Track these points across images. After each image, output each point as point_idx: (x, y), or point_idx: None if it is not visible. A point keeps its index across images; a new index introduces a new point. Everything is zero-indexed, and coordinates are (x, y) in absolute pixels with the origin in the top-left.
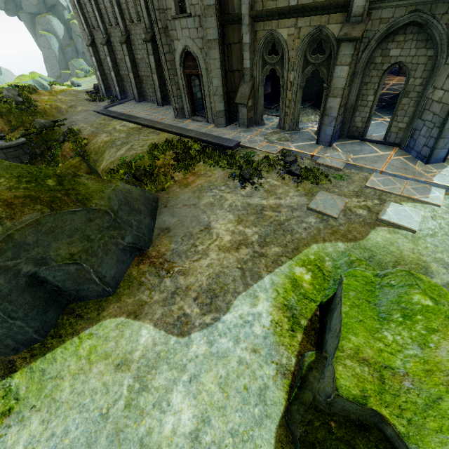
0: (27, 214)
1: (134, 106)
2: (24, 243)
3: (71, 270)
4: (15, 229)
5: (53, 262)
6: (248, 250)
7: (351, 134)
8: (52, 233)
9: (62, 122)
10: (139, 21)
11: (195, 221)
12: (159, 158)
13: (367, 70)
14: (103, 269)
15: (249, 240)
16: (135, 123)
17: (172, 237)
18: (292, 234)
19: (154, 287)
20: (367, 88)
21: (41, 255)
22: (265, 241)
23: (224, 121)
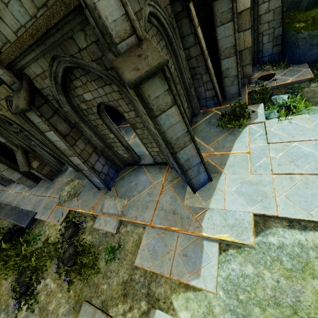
0: None
1: None
2: None
3: None
4: None
5: None
6: None
7: (128, 162)
8: None
9: None
10: None
11: None
12: None
13: (86, 116)
14: None
15: None
16: None
17: None
18: None
19: None
20: (101, 129)
21: None
22: None
23: (31, 182)
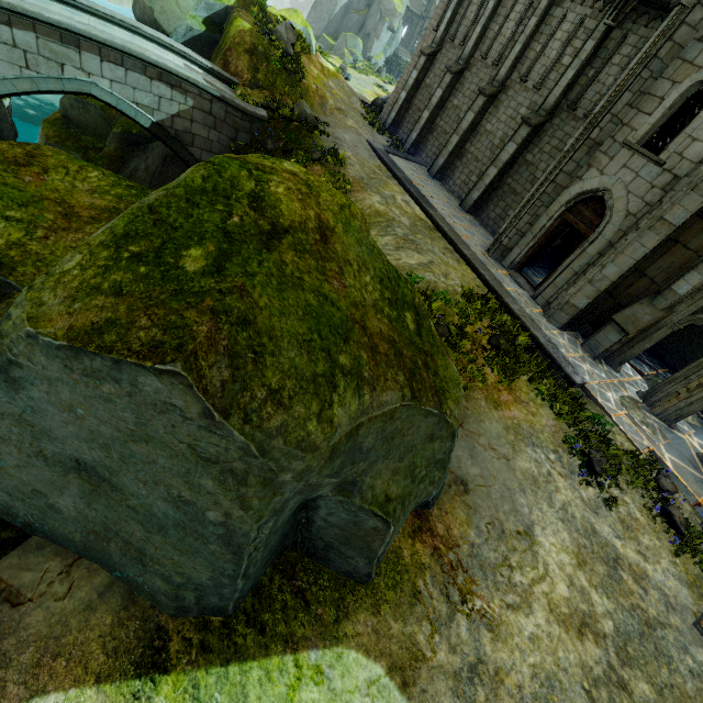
0: (389, 388)
1: (425, 179)
2: (359, 446)
3: (365, 523)
4: (369, 414)
5: (358, 497)
6: (598, 650)
7: None
8: (390, 441)
9: (321, 125)
10: (537, 89)
11: (509, 500)
12: (472, 322)
13: None
14: (393, 537)
15: (599, 626)
16: (427, 213)
17: (472, 511)
18: (670, 669)
19: (440, 625)
20: None
21: (354, 476)
22: (626, 651)
23: (565, 320)
